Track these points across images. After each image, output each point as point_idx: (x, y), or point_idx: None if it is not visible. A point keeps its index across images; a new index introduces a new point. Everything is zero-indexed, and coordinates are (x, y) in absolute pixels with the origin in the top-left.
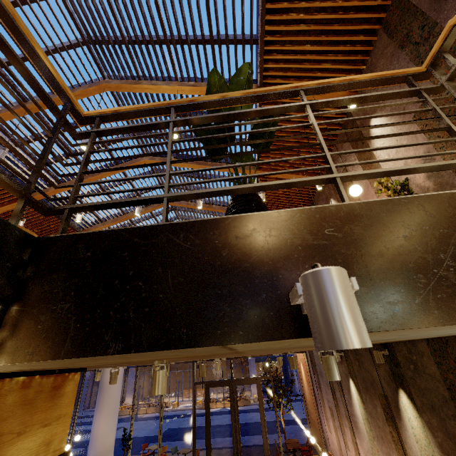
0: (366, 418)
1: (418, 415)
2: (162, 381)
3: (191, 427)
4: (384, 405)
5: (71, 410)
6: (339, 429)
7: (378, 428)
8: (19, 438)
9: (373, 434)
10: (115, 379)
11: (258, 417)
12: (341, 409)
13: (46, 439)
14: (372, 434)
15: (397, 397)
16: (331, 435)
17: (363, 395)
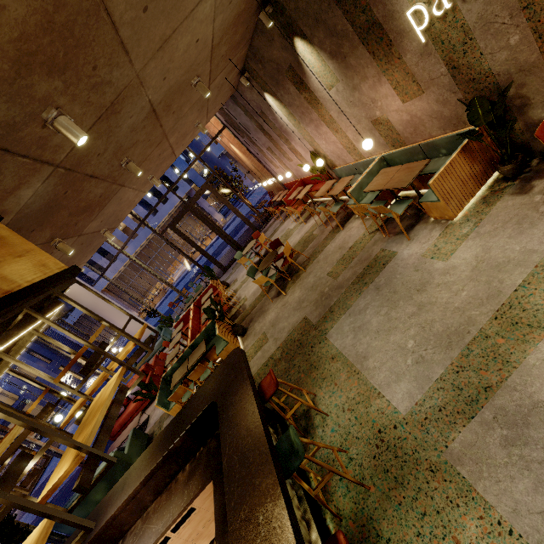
0: (289, 114)
1: (312, 47)
2: (71, 125)
3: (194, 275)
4: (292, 78)
5: (35, 247)
6: (281, 156)
7: (298, 109)
8: (1, 265)
9: (298, 120)
10: (67, 248)
11: (233, 226)
12: (274, 136)
13: (36, 264)
14: (297, 122)
15: (296, 54)
16: (280, 169)
17: (278, 94)
